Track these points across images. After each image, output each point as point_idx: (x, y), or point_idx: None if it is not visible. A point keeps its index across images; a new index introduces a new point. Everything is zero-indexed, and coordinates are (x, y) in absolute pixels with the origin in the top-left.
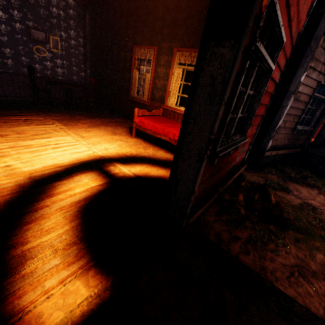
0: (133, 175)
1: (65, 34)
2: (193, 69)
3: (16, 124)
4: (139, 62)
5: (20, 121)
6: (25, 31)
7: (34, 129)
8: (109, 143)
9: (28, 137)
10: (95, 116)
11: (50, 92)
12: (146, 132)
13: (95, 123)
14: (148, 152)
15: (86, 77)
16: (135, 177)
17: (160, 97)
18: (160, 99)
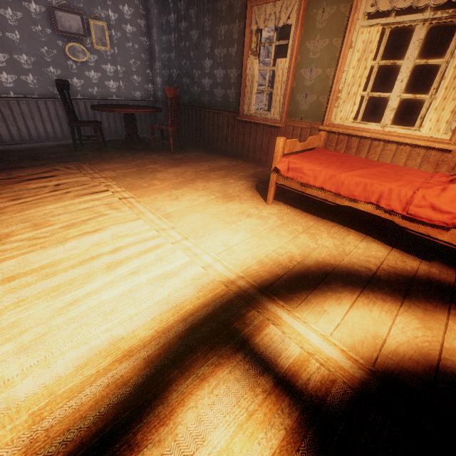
0: (349, 364)
1: (114, 15)
2: (420, 18)
3: (36, 199)
4: (260, 38)
5: (45, 190)
6: (47, 17)
7: (70, 209)
8: (228, 230)
9: (53, 237)
10: (179, 161)
11: (98, 125)
12: (307, 192)
13: (184, 175)
14: (324, 244)
15: (155, 92)
16: (364, 380)
17: (311, 108)
18: (311, 111)
